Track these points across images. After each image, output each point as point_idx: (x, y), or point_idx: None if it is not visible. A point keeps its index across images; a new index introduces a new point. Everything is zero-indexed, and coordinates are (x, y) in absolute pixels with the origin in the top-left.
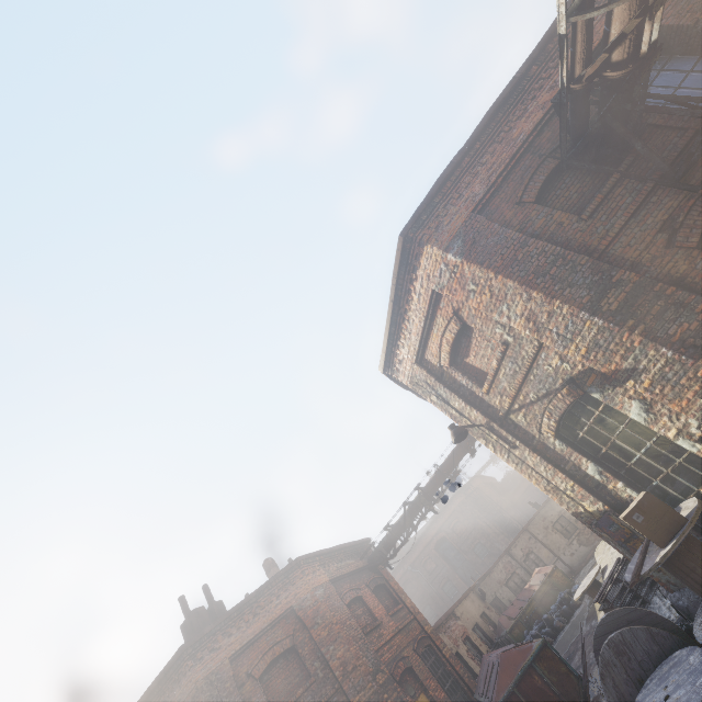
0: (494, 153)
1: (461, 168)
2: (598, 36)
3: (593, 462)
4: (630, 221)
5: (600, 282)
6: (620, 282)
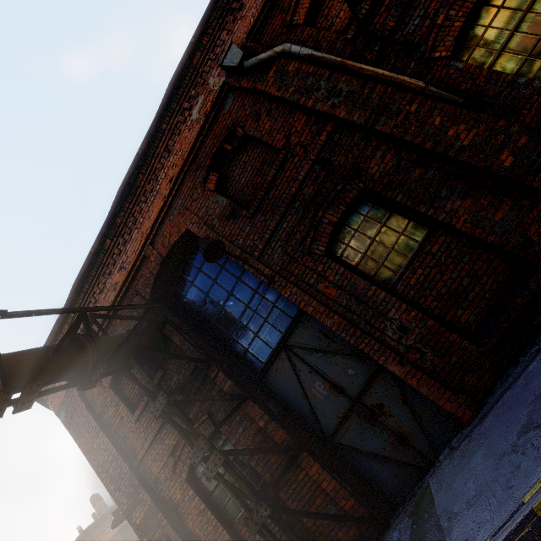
0: None
1: (62, 334)
2: (150, 223)
3: None
4: (157, 435)
5: (133, 495)
6: (142, 501)
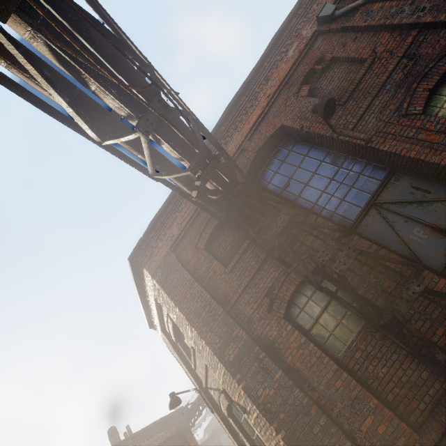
0: (187, 203)
1: (167, 212)
2: (249, 126)
3: (250, 444)
4: (251, 281)
5: (226, 333)
6: (237, 337)
